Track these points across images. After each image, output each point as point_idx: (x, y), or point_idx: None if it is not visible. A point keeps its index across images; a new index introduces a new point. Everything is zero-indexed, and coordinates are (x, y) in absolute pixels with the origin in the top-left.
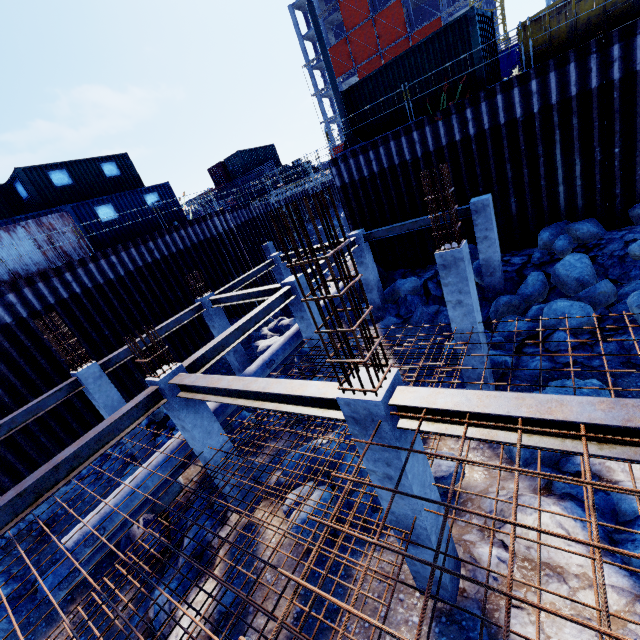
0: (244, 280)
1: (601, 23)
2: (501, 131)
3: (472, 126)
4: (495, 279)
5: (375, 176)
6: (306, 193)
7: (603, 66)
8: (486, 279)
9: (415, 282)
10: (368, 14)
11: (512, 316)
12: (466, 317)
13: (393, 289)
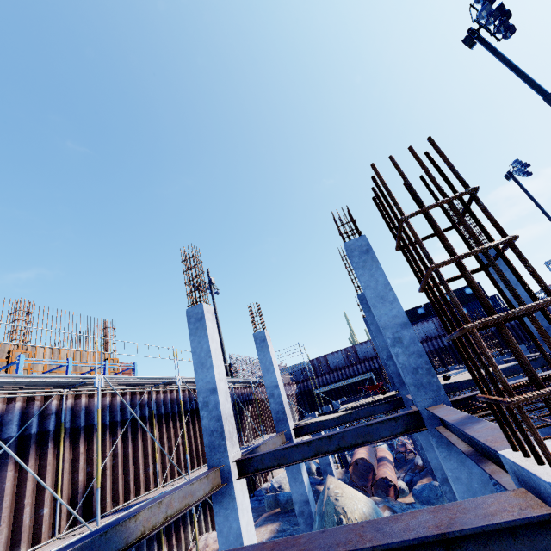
0: None
1: None
2: None
3: None
4: None
5: None
6: None
7: None
8: None
9: None
10: None
11: None
12: None
13: None
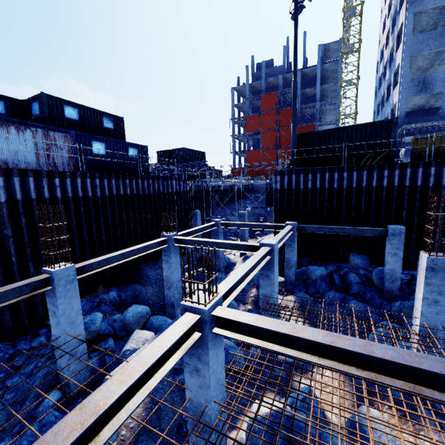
0: (196, 231)
1: None
2: (405, 190)
3: (386, 181)
4: (394, 286)
5: (307, 190)
6: (220, 188)
7: None
8: (387, 284)
9: (324, 271)
10: (276, 108)
11: None
12: (438, 315)
13: (304, 271)
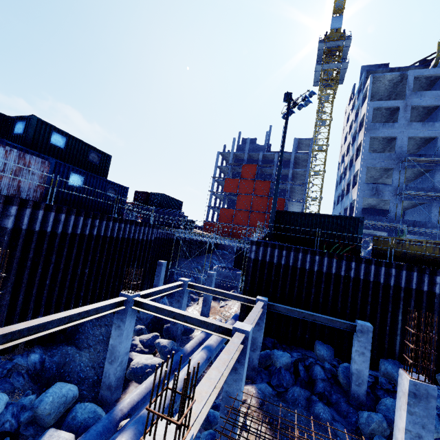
0: (160, 291)
1: (421, 260)
2: (369, 284)
3: (353, 272)
4: (361, 390)
5: (280, 266)
6: (191, 239)
7: (429, 282)
8: (354, 386)
9: (289, 358)
10: (254, 177)
11: (383, 437)
12: None
13: (268, 355)
